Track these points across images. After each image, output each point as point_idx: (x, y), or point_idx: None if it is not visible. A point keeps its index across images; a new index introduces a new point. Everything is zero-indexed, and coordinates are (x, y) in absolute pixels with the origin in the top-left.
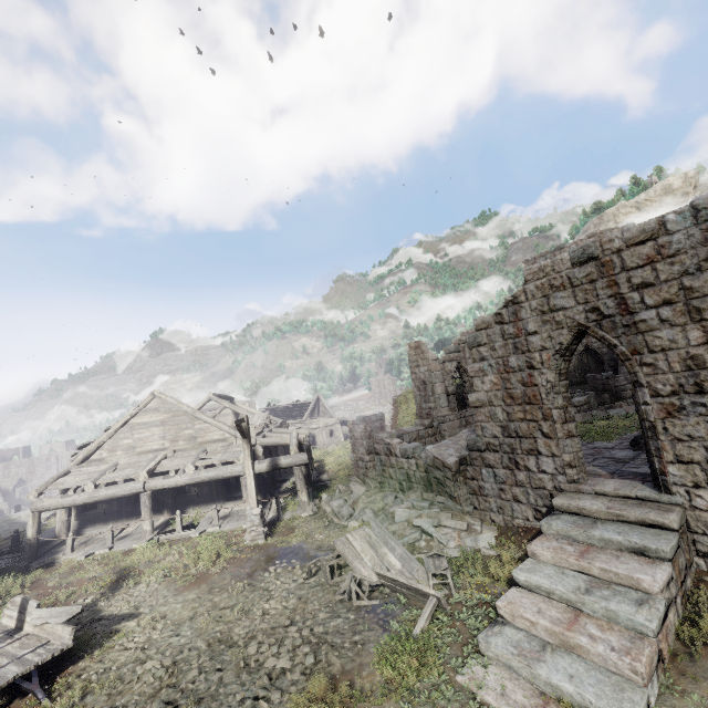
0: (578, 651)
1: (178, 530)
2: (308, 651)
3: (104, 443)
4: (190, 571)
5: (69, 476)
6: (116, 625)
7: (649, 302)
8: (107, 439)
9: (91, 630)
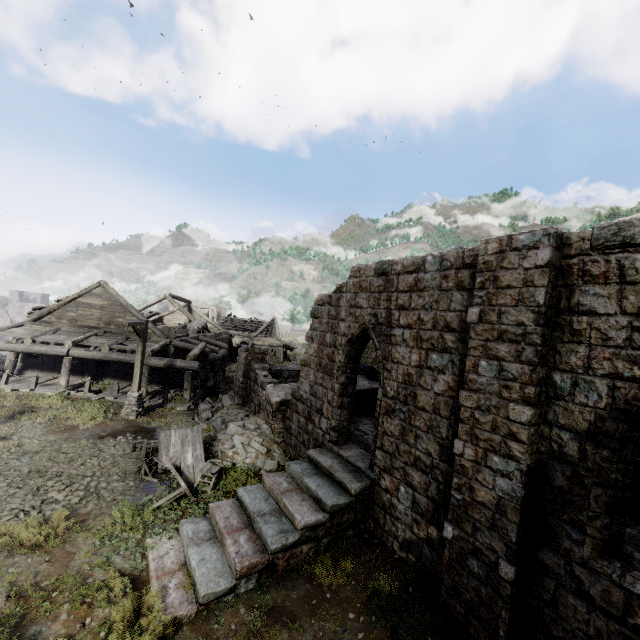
0: (224, 547)
1: (86, 391)
2: (82, 494)
3: (55, 310)
4: (67, 422)
5: (20, 328)
6: None
7: (402, 322)
8: (58, 308)
9: None
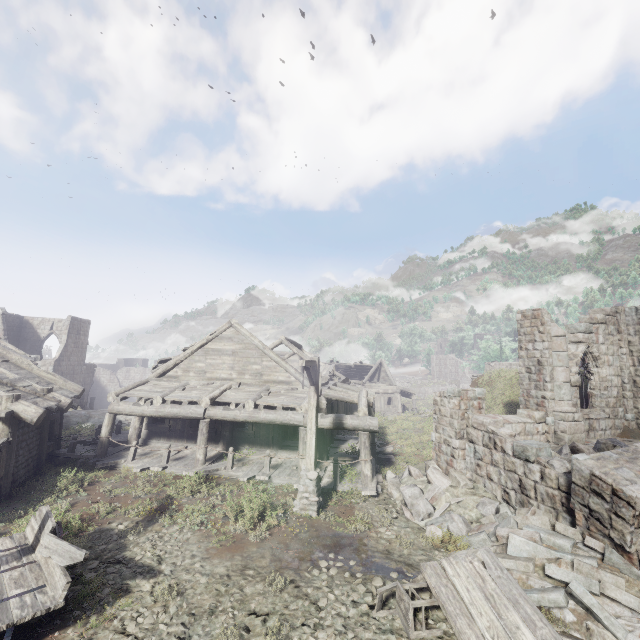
0: None
1: (228, 468)
2: None
3: (181, 361)
4: (228, 528)
5: (146, 386)
6: (130, 580)
7: None
8: (184, 359)
9: (105, 573)
